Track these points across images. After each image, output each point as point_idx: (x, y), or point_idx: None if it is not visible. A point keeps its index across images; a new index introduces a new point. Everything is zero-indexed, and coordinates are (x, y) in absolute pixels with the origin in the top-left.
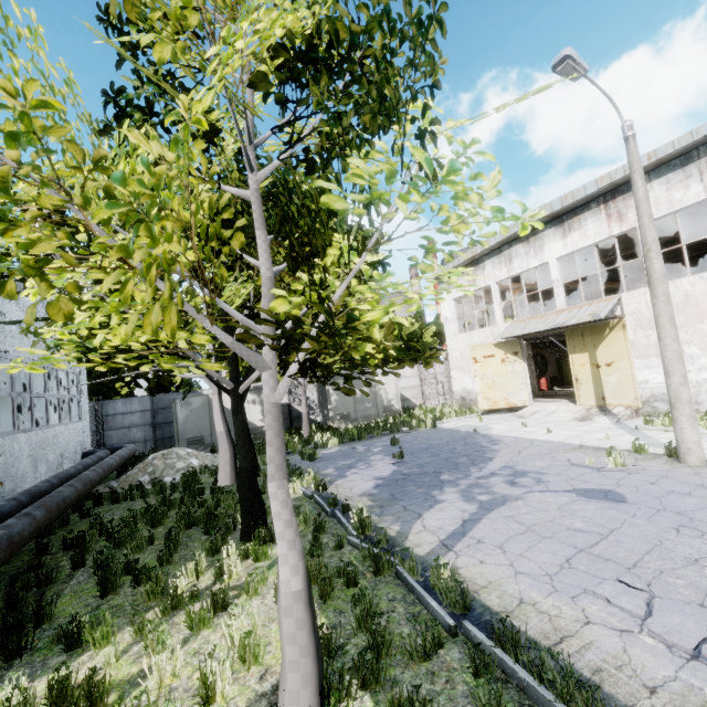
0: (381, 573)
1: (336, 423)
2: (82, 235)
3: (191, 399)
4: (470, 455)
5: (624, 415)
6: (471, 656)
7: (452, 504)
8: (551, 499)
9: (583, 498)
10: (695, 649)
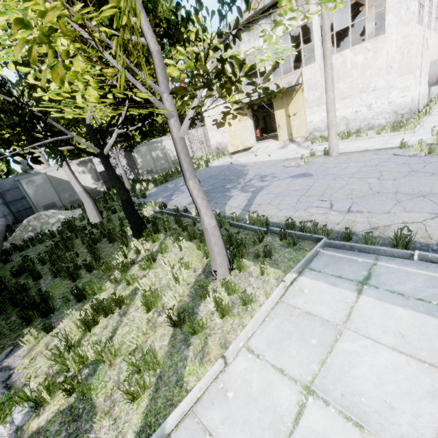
0: (223, 227)
1: (145, 177)
2: (79, 6)
3: (33, 178)
4: (235, 175)
5: (301, 142)
6: (279, 234)
7: (239, 195)
8: (283, 182)
9: (296, 178)
10: (348, 210)
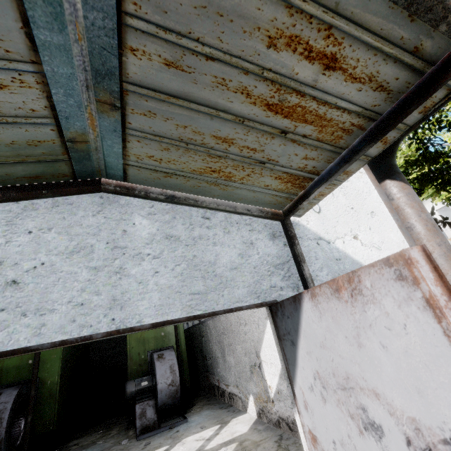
0: None
1: None
2: None
3: None
4: None
5: None
6: None
7: None
8: None
9: None
10: None
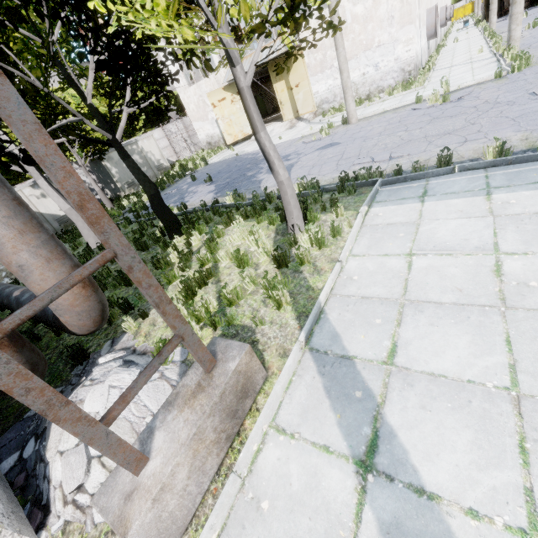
0: (272, 202)
1: (127, 192)
2: None
3: None
4: (250, 163)
5: (311, 118)
6: (337, 187)
7: (269, 177)
8: (312, 156)
9: (324, 150)
10: (389, 159)
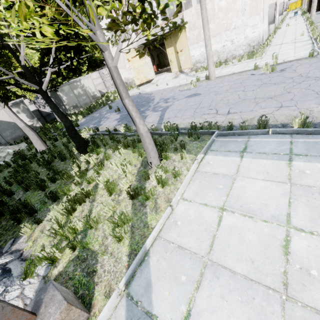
0: None
1: (72, 111)
2: None
3: None
4: (145, 101)
5: (188, 72)
6: (187, 133)
7: (152, 114)
8: (181, 101)
9: (190, 98)
10: (228, 113)
